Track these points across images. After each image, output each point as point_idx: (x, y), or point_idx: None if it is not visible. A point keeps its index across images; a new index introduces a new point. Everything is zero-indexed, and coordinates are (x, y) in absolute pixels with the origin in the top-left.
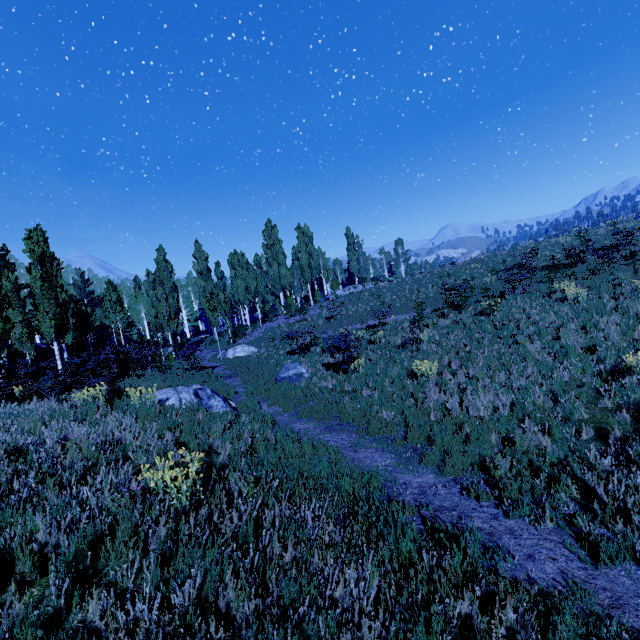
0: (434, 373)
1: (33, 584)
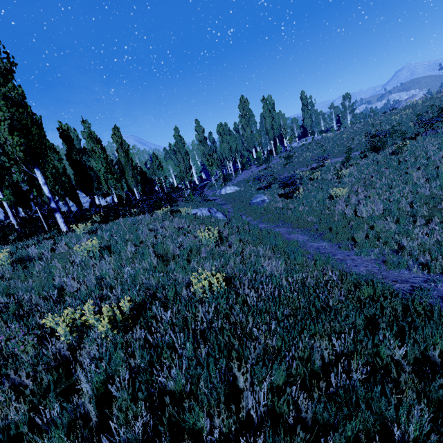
0: (344, 195)
1: (172, 261)
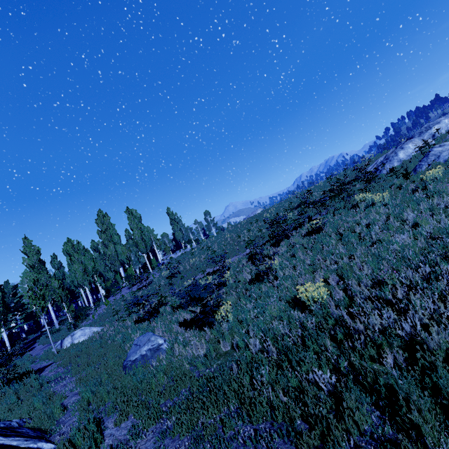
0: (326, 295)
1: None
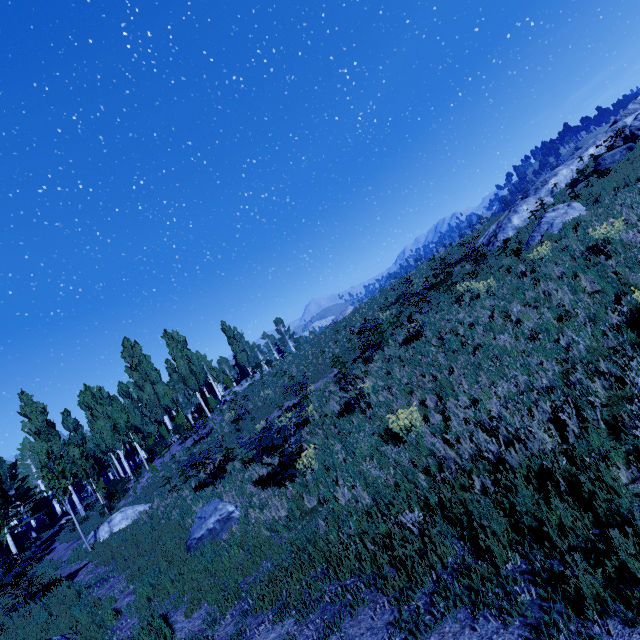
0: (421, 422)
1: None
